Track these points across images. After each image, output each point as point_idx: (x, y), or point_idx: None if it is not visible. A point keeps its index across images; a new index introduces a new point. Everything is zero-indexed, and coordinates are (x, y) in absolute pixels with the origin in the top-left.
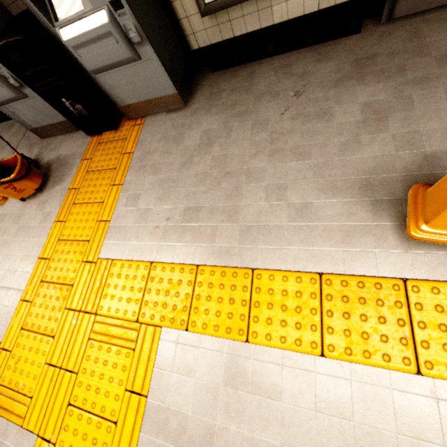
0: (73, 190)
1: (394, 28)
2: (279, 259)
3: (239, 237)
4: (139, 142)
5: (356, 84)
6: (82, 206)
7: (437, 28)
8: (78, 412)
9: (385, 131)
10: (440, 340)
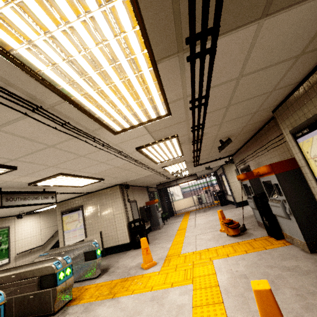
0: (238, 243)
1: None
2: (231, 310)
3: (237, 294)
4: (274, 249)
5: None
6: (232, 248)
7: None
8: (165, 275)
9: None
10: None
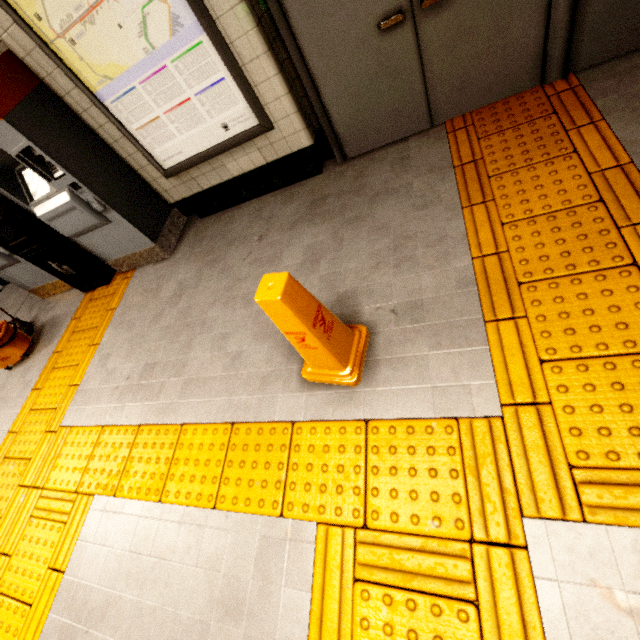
0: (56, 353)
1: (347, 169)
2: (205, 412)
3: (180, 391)
4: (124, 297)
5: (306, 226)
6: (60, 370)
7: (377, 168)
8: (2, 599)
9: (316, 273)
10: (304, 480)
